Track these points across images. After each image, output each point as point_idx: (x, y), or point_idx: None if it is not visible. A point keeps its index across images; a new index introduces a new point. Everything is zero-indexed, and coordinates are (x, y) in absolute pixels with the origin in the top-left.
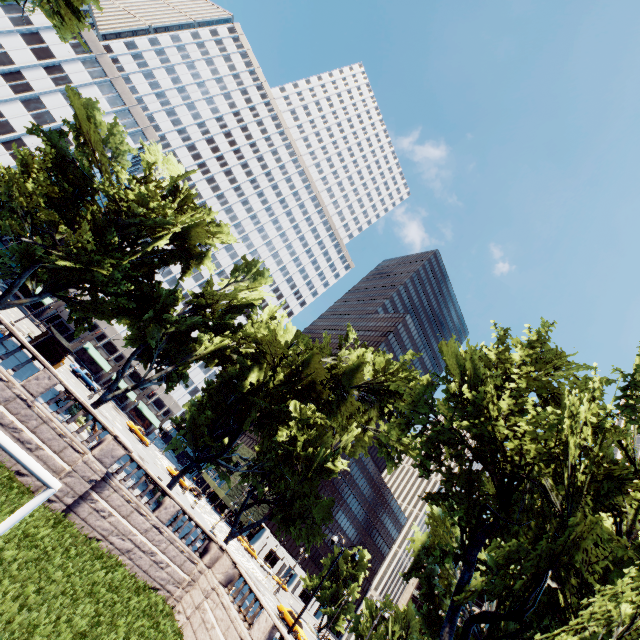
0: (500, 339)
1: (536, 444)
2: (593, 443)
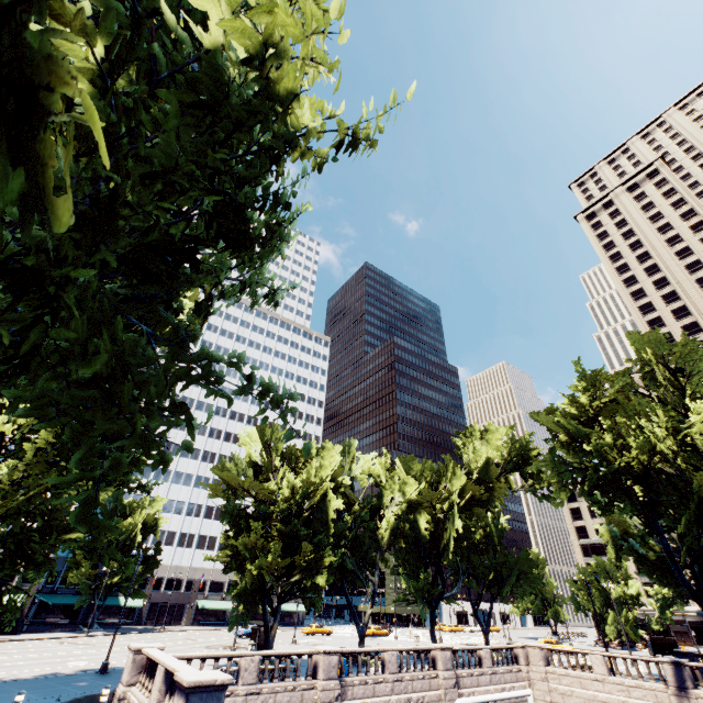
0: (572, 400)
1: (644, 453)
2: (668, 436)
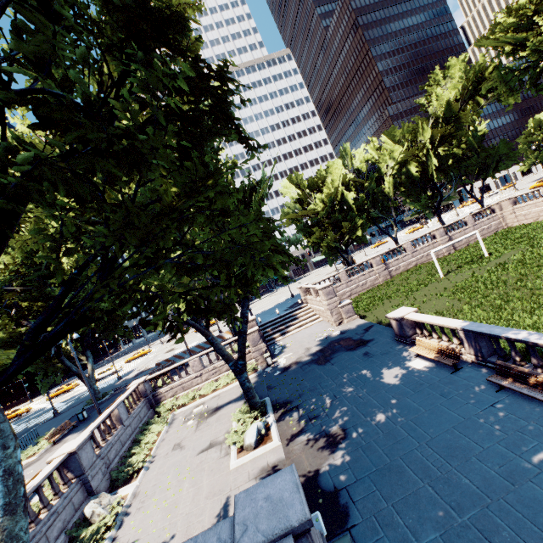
0: (507, 13)
1: None
2: None
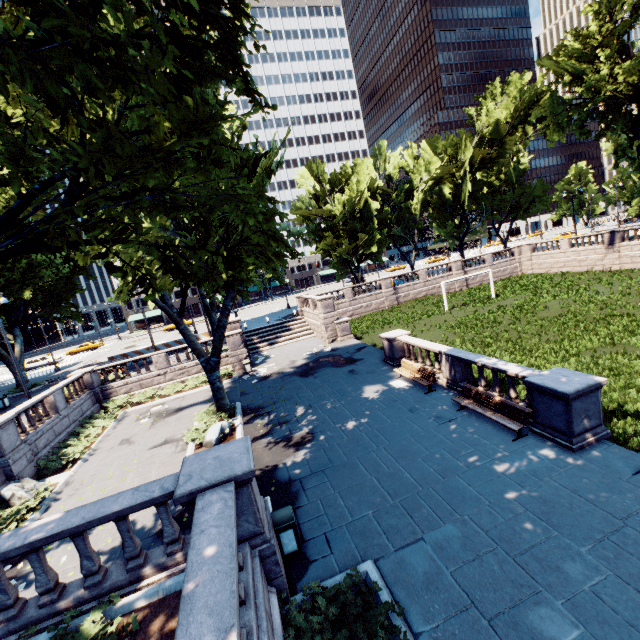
0: (575, 36)
1: (634, 76)
2: None
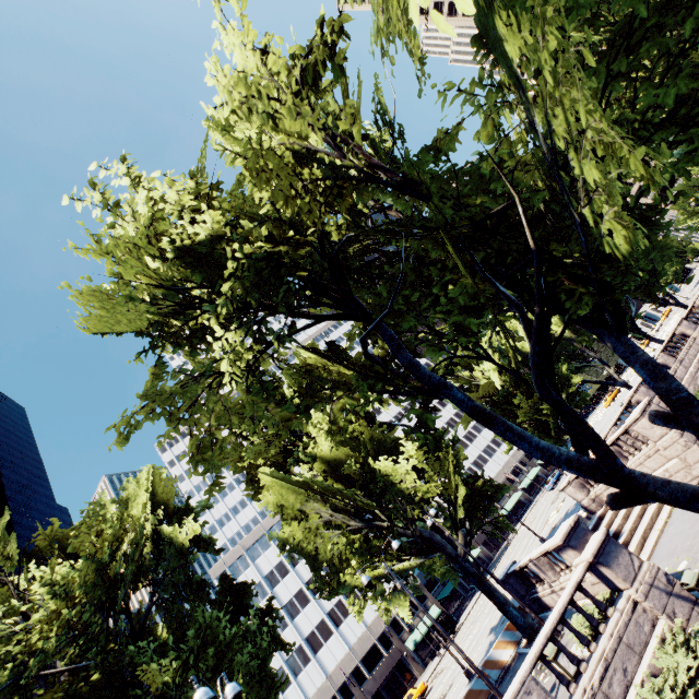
0: None
1: None
2: None
